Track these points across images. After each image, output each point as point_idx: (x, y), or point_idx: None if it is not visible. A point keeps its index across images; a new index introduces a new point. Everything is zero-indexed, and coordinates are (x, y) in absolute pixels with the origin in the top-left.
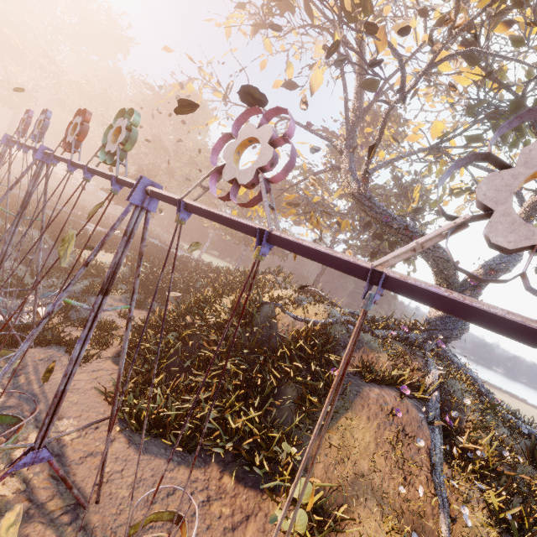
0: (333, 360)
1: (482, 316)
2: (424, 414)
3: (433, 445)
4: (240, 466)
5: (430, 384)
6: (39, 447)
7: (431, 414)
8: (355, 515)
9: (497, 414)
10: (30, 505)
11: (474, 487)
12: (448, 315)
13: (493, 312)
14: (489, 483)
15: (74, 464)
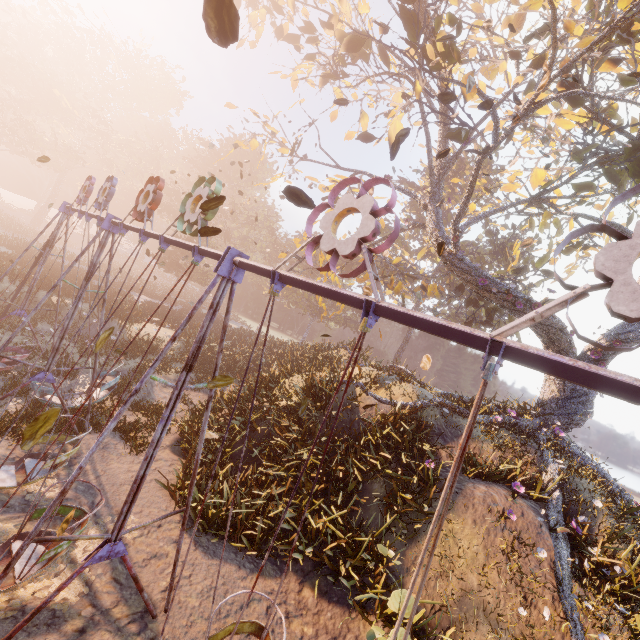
0: (427, 450)
1: (609, 384)
2: (544, 518)
3: (558, 557)
4: (322, 577)
5: (549, 481)
6: (116, 539)
7: (553, 518)
8: None
9: (637, 522)
10: (94, 611)
11: (615, 613)
12: (565, 396)
13: (621, 380)
14: (634, 609)
15: (137, 567)
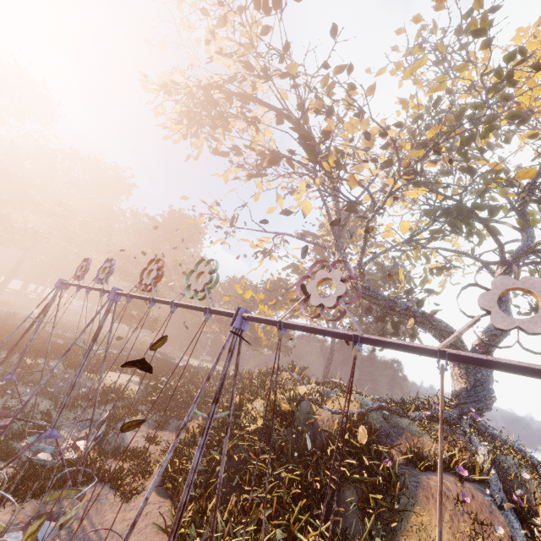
0: (382, 450)
1: (508, 366)
2: (490, 497)
3: (513, 532)
4: None
5: (483, 462)
6: None
7: (497, 496)
8: None
9: None
10: None
11: None
12: (471, 385)
13: (512, 363)
14: None
15: None
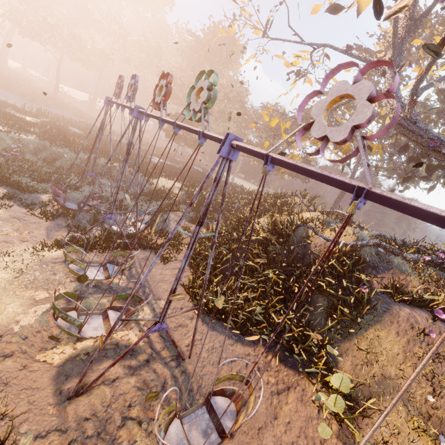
0: (363, 279)
1: None
2: None
3: None
4: (280, 351)
5: None
6: (162, 321)
7: None
8: (380, 407)
9: None
10: (152, 351)
11: None
12: None
13: None
14: None
15: (171, 330)
